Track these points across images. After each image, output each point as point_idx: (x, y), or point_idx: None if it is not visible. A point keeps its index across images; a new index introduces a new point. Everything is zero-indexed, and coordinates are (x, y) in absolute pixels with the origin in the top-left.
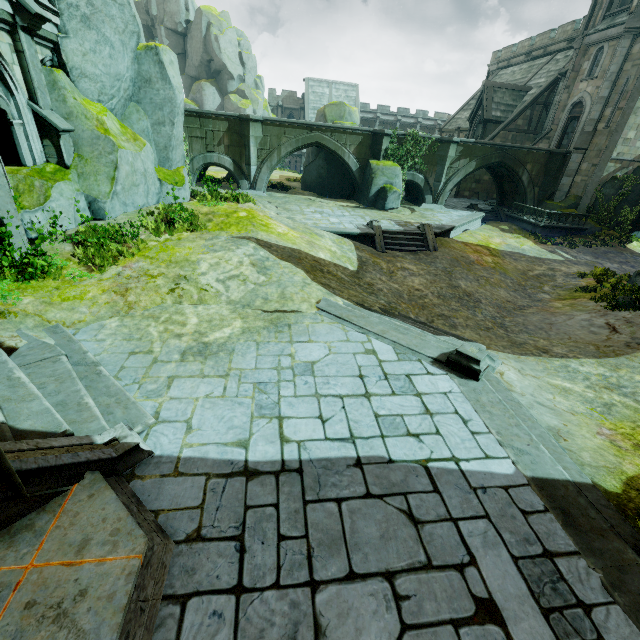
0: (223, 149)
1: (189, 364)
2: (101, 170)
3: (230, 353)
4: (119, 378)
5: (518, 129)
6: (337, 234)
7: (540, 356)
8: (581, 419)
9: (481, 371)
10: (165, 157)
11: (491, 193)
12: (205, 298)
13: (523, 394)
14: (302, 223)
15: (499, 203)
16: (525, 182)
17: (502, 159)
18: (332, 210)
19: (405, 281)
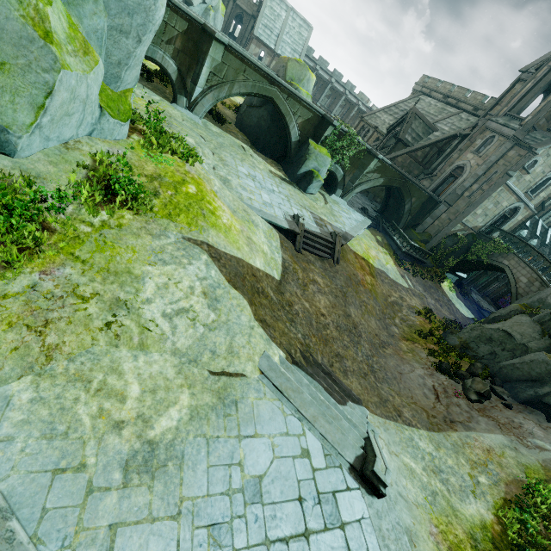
0: (171, 50)
1: (134, 493)
2: (24, 89)
3: (180, 464)
4: (41, 539)
5: (416, 158)
6: (268, 222)
7: (397, 421)
8: (421, 513)
9: (386, 495)
10: (114, 74)
11: (377, 196)
12: (147, 342)
13: (392, 483)
14: (238, 194)
15: (381, 211)
16: (406, 209)
17: (401, 186)
18: (263, 177)
19: (314, 299)
